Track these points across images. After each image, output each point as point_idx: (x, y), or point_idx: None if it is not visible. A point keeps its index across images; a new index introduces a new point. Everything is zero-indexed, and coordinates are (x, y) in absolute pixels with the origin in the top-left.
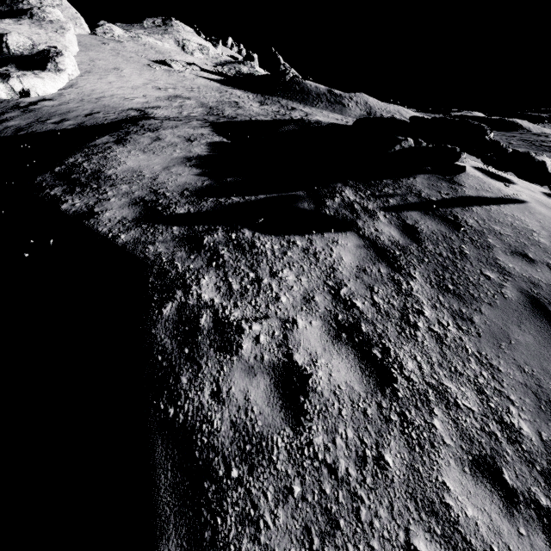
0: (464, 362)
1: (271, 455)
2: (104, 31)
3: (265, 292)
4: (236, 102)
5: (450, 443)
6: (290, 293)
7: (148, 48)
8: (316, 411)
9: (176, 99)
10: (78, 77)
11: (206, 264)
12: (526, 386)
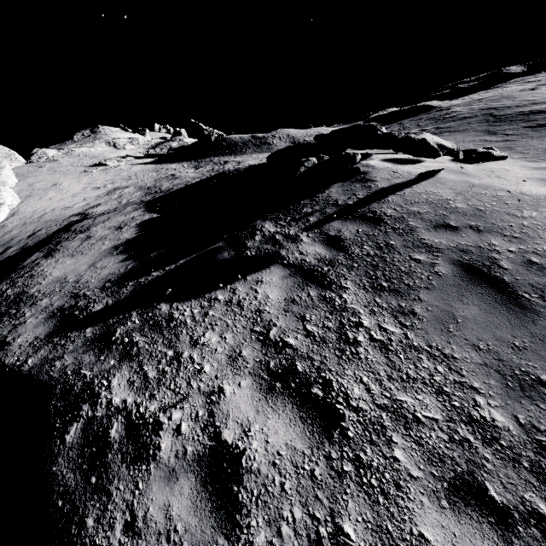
0: (415, 364)
1: None
2: (39, 157)
3: (186, 367)
4: (172, 174)
5: (419, 475)
6: (214, 357)
7: (82, 157)
8: (253, 498)
9: (115, 191)
10: (19, 204)
11: (118, 360)
12: (486, 366)
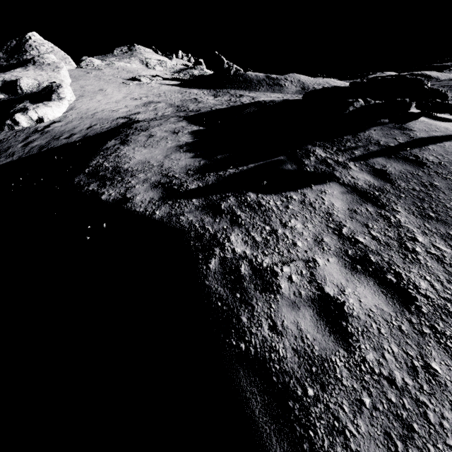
0: None
1: (335, 374)
2: (87, 64)
3: (283, 240)
4: (195, 98)
5: None
6: (303, 238)
7: (121, 70)
8: (359, 332)
9: (150, 104)
10: (75, 101)
11: (229, 225)
12: None
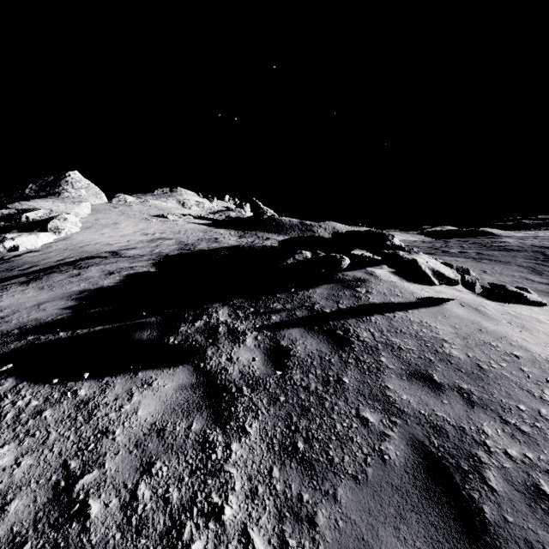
0: None
1: None
2: (119, 200)
3: None
4: (216, 238)
5: None
6: None
7: (152, 207)
8: None
9: (158, 240)
10: (76, 232)
11: None
12: None
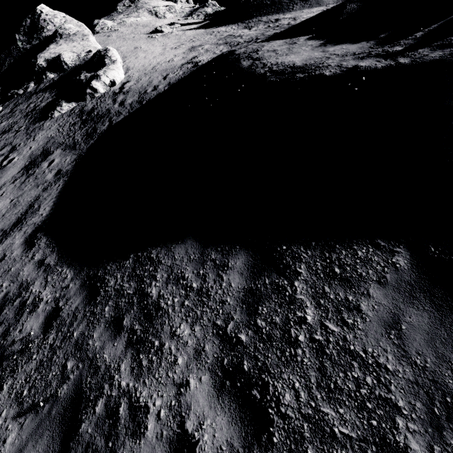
0: None
1: None
2: (101, 27)
3: None
4: (229, 35)
5: None
6: None
7: (136, 26)
8: None
9: (196, 48)
10: (124, 62)
11: None
12: None
